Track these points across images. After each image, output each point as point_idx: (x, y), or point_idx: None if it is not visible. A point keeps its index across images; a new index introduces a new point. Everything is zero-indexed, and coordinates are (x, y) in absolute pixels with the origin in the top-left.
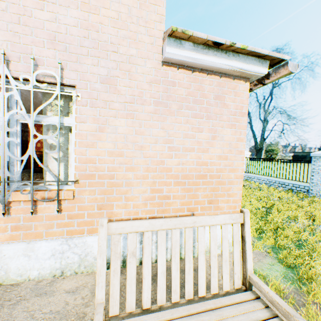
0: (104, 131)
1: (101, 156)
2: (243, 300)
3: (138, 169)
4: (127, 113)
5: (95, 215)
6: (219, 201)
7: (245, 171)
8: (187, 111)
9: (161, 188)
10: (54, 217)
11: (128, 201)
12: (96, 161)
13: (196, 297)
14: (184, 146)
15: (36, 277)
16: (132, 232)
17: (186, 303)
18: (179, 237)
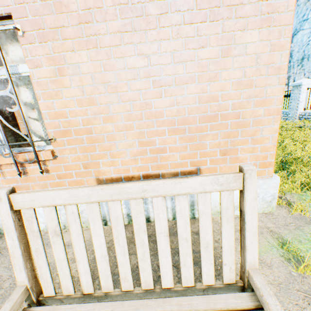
0: (64, 73)
1: (70, 107)
2: (229, 308)
3: (117, 118)
4: (86, 41)
5: (82, 174)
6: (239, 151)
7: (305, 108)
8: (177, 14)
9: (151, 139)
10: (45, 178)
11: (114, 158)
12: (67, 114)
13: (159, 288)
14: (177, 76)
15: (45, 229)
16: (47, 206)
17: (143, 293)
18: (121, 212)
